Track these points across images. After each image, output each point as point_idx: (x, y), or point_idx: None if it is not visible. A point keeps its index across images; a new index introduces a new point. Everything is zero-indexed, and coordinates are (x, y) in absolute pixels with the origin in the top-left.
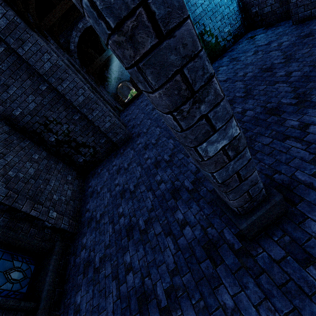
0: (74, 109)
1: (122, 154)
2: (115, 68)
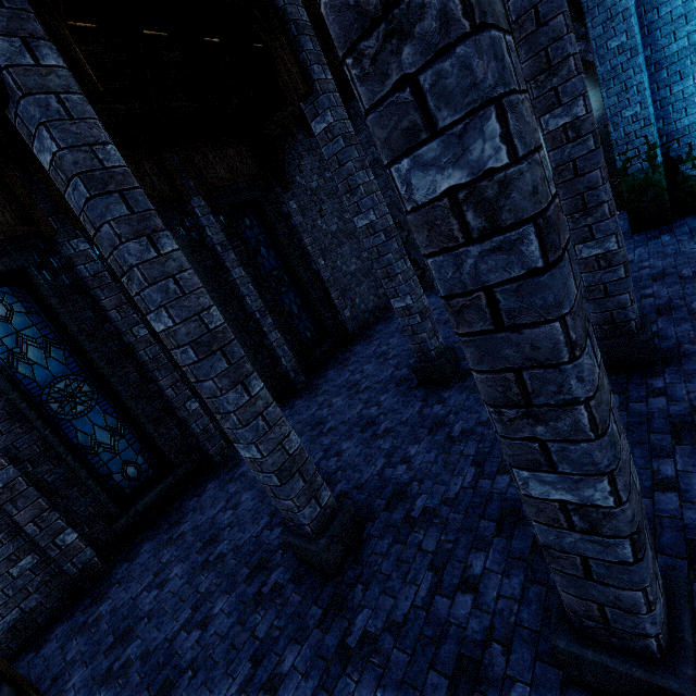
0: None
1: None
2: None
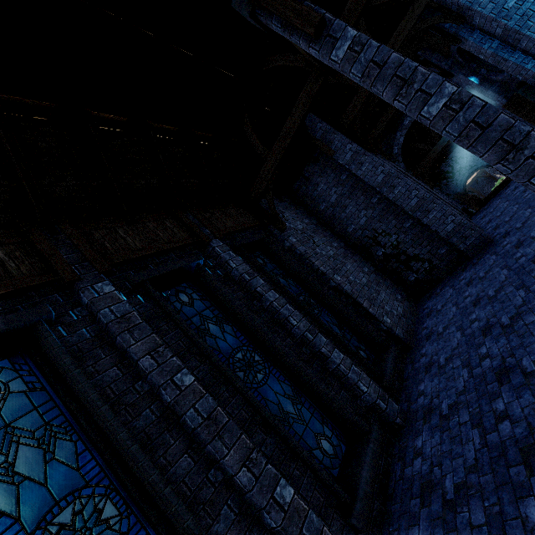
0: (405, 216)
1: (475, 264)
2: (459, 154)
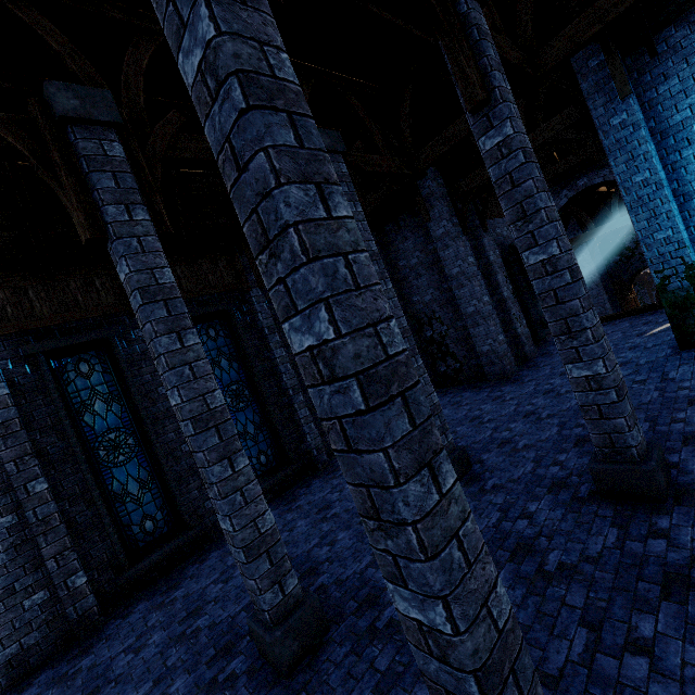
0: (462, 316)
1: (479, 390)
2: None
